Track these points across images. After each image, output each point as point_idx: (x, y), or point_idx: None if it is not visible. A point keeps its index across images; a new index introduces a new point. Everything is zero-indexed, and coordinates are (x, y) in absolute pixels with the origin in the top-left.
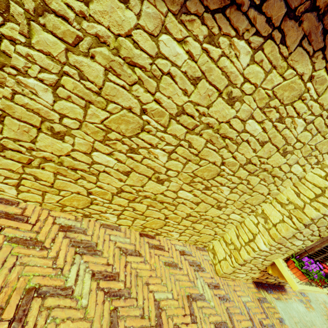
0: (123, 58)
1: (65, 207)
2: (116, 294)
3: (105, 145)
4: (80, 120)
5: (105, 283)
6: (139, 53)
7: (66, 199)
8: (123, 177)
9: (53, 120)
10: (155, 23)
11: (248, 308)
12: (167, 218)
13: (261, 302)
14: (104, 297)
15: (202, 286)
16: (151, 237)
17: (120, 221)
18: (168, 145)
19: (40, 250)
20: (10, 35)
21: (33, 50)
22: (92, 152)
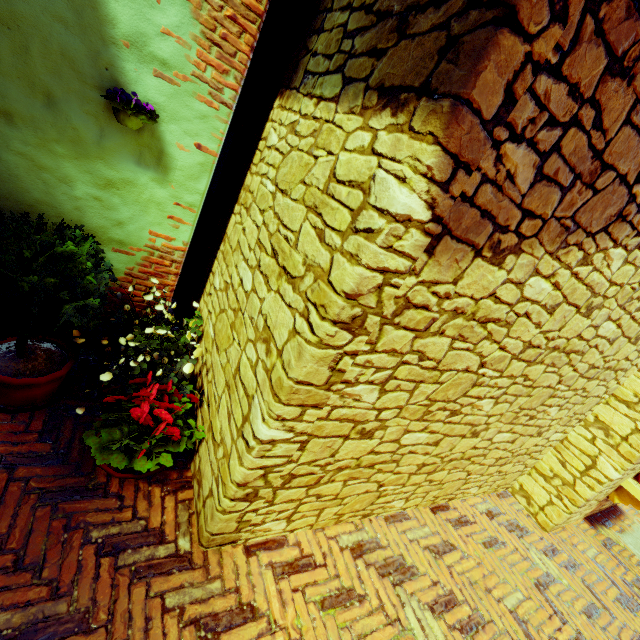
0: (477, 319)
1: (341, 517)
2: (470, 626)
3: (421, 422)
4: (401, 405)
5: (450, 615)
6: (497, 306)
7: (347, 506)
8: (430, 448)
9: (368, 419)
10: (525, 270)
11: (601, 567)
12: (470, 473)
13: (608, 547)
14: (463, 638)
15: (540, 559)
16: (445, 508)
17: (407, 503)
18: (499, 389)
19: (359, 603)
20: (353, 349)
21: (373, 354)
22: (402, 436)
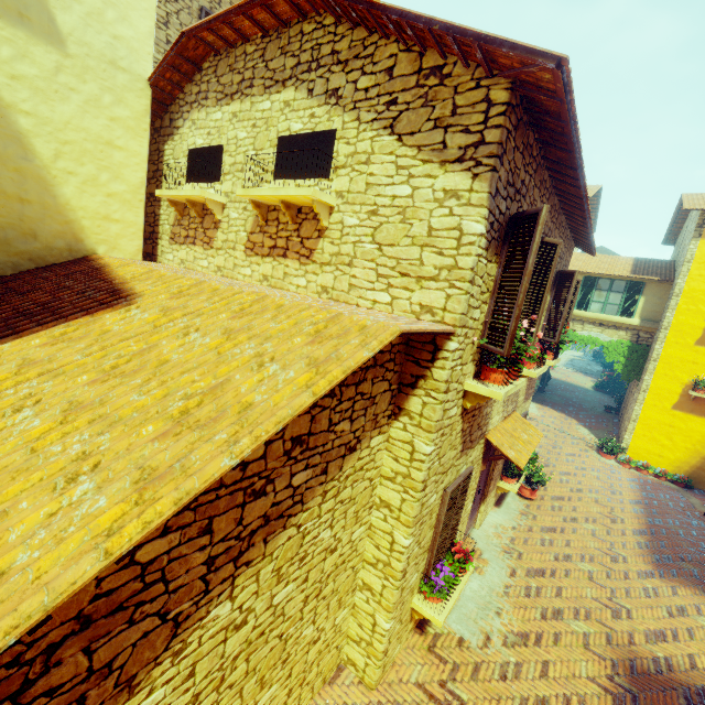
0: None
1: None
2: None
3: None
4: None
5: None
6: None
7: None
8: None
9: None
10: None
11: (423, 685)
12: None
13: (433, 649)
14: None
15: None
16: None
17: None
18: None
19: None
20: None
21: None
22: None
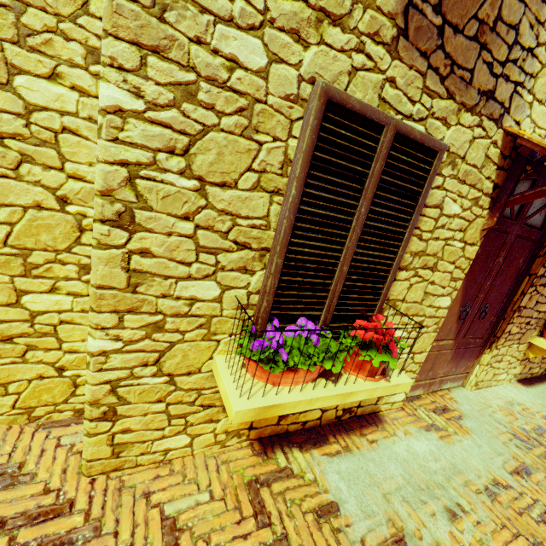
0: None
1: None
2: None
3: None
4: None
5: None
6: None
7: None
8: None
9: None
10: None
11: (179, 530)
12: None
13: (258, 486)
14: None
15: None
16: None
17: None
18: None
19: None
20: None
21: None
22: None
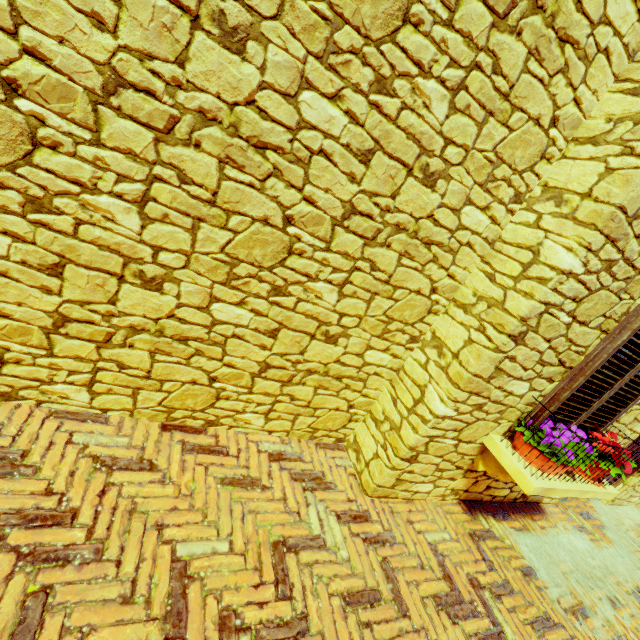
0: None
1: None
2: (55, 556)
3: None
4: None
5: (27, 533)
6: None
7: None
8: (48, 281)
9: None
10: None
11: (441, 555)
12: (216, 378)
13: (477, 539)
14: (15, 566)
15: (321, 520)
16: (194, 431)
17: (100, 399)
18: (126, 181)
19: None
20: None
21: None
22: None
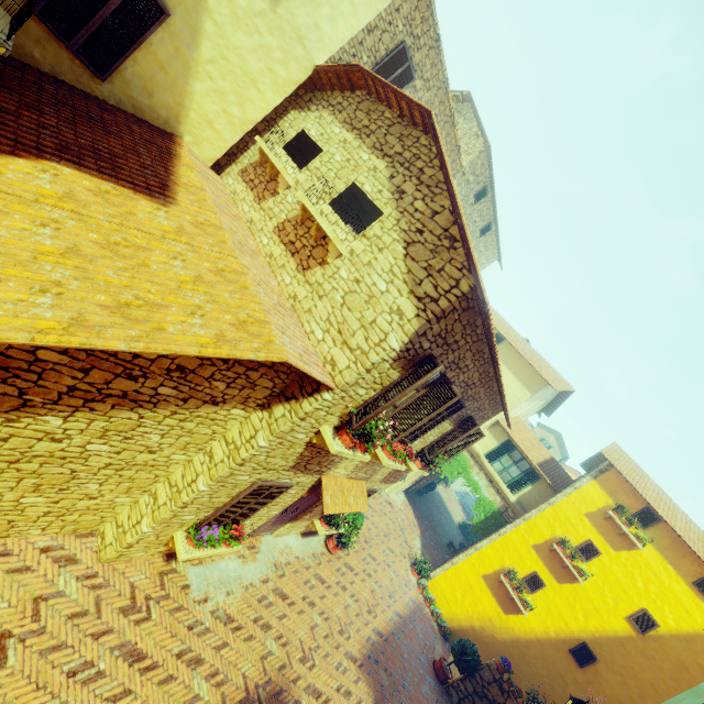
0: None
1: None
2: None
3: None
4: None
5: None
6: None
7: None
8: None
9: None
10: None
11: (135, 587)
12: (14, 521)
13: (164, 575)
14: None
15: (66, 582)
16: None
17: None
18: None
19: None
20: None
21: None
22: None
